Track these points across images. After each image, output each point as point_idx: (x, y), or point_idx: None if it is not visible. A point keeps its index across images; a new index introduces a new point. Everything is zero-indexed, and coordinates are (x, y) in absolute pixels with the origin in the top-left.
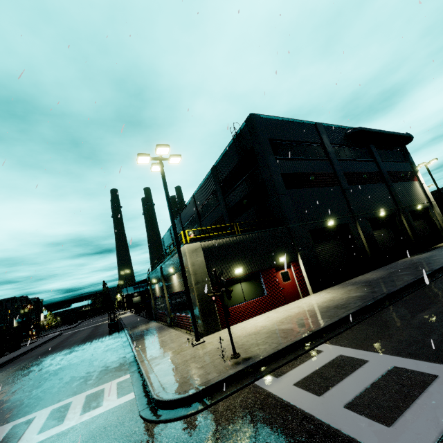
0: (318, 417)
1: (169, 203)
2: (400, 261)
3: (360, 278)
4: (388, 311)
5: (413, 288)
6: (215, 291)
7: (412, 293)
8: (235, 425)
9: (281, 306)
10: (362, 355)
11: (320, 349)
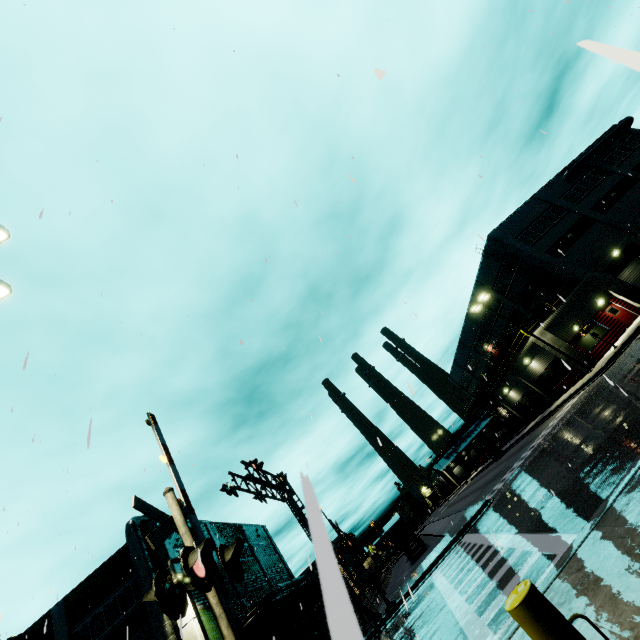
0: None
1: (506, 319)
2: None
3: None
4: None
5: None
6: (581, 331)
7: None
8: (630, 347)
9: (627, 329)
10: None
11: None
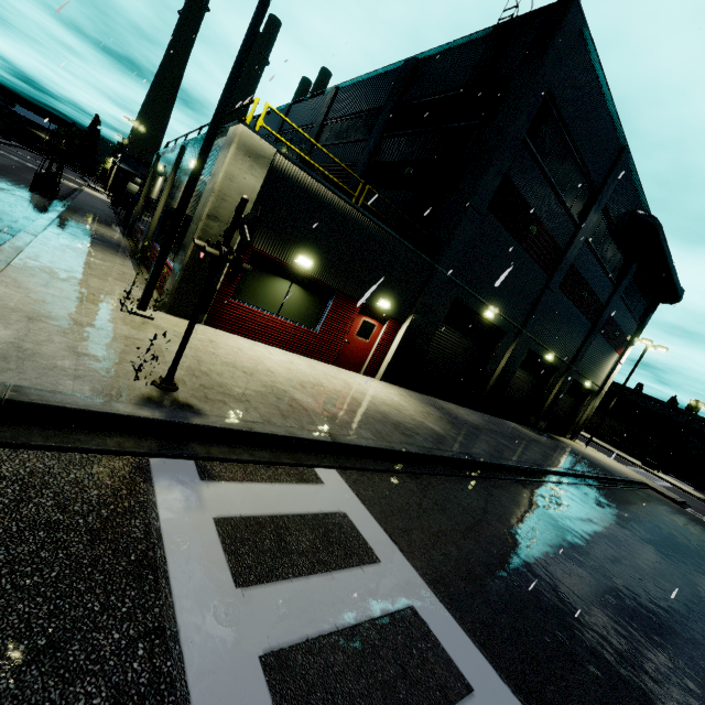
0: (183, 653)
1: None
2: (508, 424)
3: (451, 407)
4: (458, 485)
5: (506, 474)
6: (215, 243)
7: (500, 480)
8: None
9: (323, 363)
10: (377, 541)
11: (323, 476)
